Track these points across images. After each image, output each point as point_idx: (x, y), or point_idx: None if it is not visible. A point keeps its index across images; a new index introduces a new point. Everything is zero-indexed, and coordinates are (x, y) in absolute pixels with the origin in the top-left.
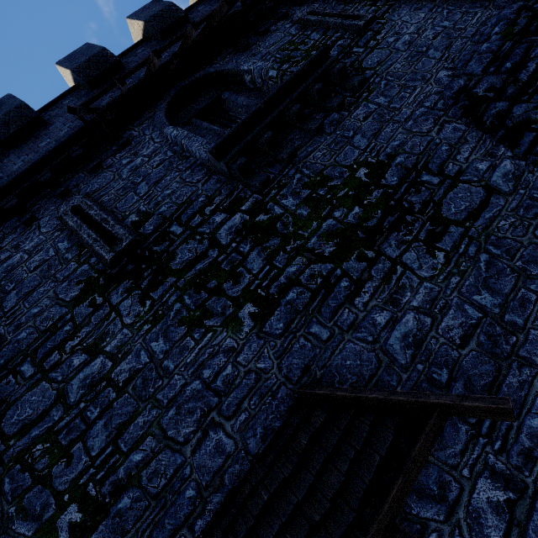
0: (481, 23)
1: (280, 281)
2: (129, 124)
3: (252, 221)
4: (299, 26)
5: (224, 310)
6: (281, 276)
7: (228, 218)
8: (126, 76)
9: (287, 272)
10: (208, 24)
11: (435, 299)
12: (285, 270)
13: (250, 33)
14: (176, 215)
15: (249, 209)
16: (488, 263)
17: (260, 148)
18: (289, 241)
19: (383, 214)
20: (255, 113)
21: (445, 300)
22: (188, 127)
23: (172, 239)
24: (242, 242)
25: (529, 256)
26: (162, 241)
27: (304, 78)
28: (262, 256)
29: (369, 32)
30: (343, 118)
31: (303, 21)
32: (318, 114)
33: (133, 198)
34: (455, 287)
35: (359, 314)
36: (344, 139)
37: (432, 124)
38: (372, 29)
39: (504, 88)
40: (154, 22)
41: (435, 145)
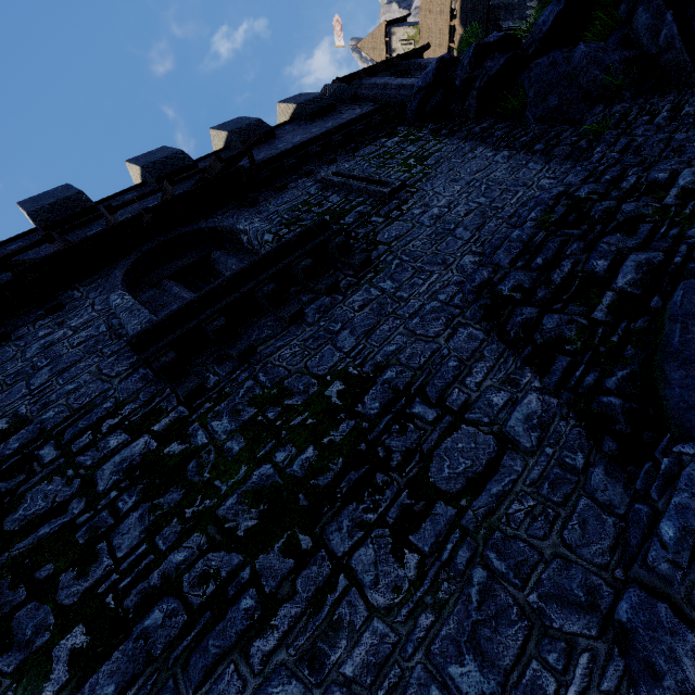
0: (521, 204)
1: (150, 580)
2: (77, 282)
3: (158, 453)
4: (321, 186)
5: (34, 635)
6: (155, 571)
7: (127, 443)
8: (68, 230)
9: (168, 563)
10: (201, 178)
11: (384, 663)
12: (167, 557)
13: (265, 187)
14: (61, 428)
15: (162, 431)
16: (484, 590)
17: (210, 337)
18: (195, 498)
19: (345, 466)
20: (211, 291)
21: (400, 668)
22: (155, 290)
23: (33, 470)
24: (127, 490)
25: (550, 584)
26: (17, 472)
27: (292, 251)
28: (144, 523)
29: (395, 200)
30: (334, 304)
31: (325, 181)
32: (305, 295)
33: (19, 391)
34: (422, 637)
35: (249, 682)
36: (327, 333)
37: (443, 326)
38: (400, 197)
39: (534, 289)
40: (153, 168)
41: (440, 358)
